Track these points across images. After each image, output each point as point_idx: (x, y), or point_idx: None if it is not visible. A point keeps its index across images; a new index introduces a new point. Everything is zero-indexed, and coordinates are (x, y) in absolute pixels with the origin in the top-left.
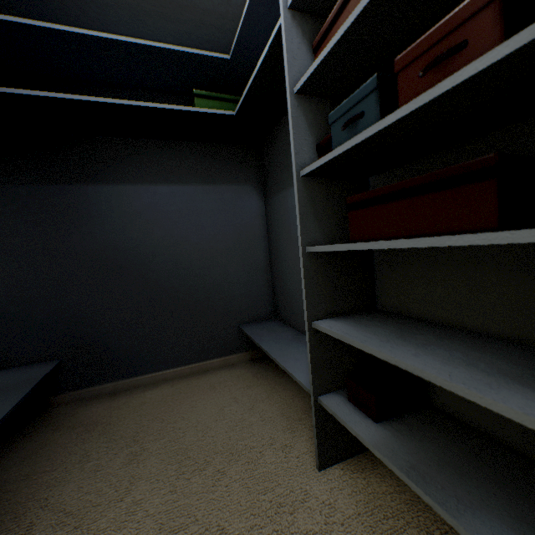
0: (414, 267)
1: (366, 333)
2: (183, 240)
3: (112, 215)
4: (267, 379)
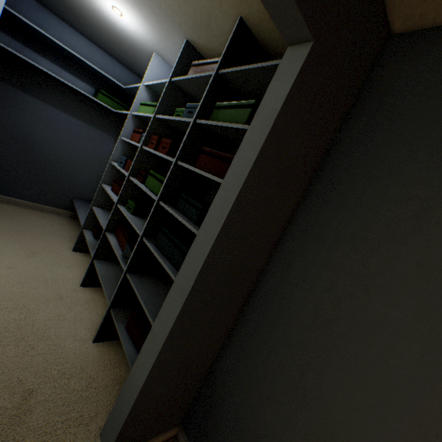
0: None
1: (103, 215)
2: (62, 144)
3: (27, 112)
4: (74, 226)
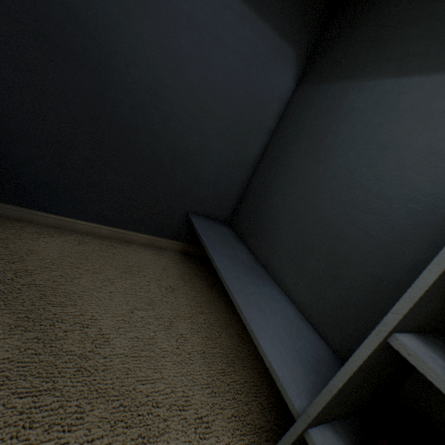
0: None
1: None
2: (177, 67)
3: None
4: (195, 288)
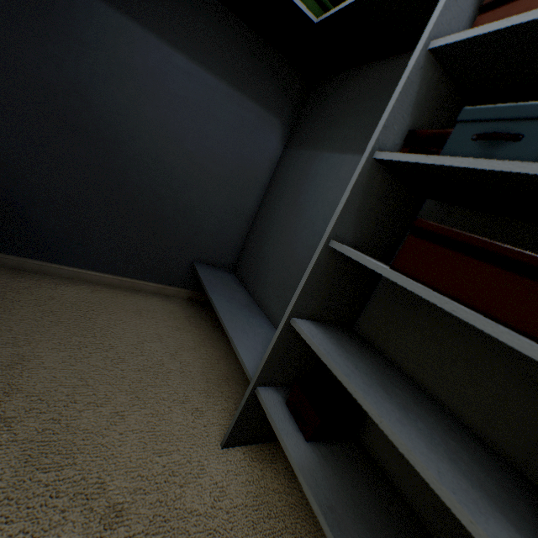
0: (419, 316)
1: (349, 363)
2: (176, 138)
3: (98, 52)
4: (200, 328)
